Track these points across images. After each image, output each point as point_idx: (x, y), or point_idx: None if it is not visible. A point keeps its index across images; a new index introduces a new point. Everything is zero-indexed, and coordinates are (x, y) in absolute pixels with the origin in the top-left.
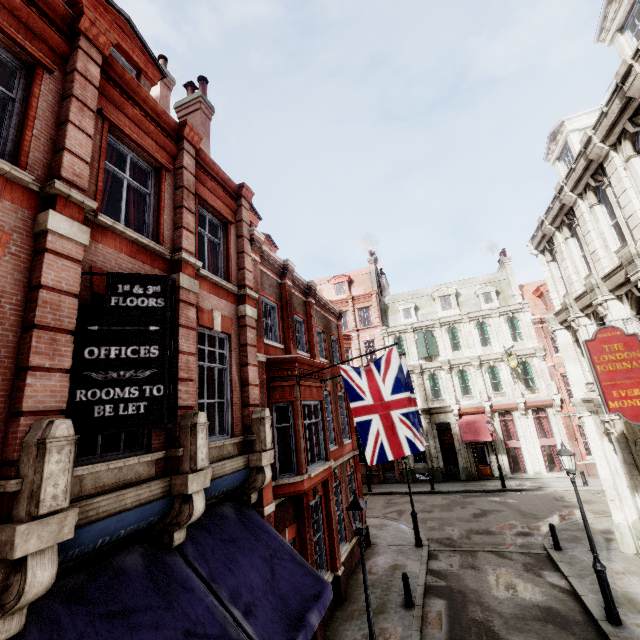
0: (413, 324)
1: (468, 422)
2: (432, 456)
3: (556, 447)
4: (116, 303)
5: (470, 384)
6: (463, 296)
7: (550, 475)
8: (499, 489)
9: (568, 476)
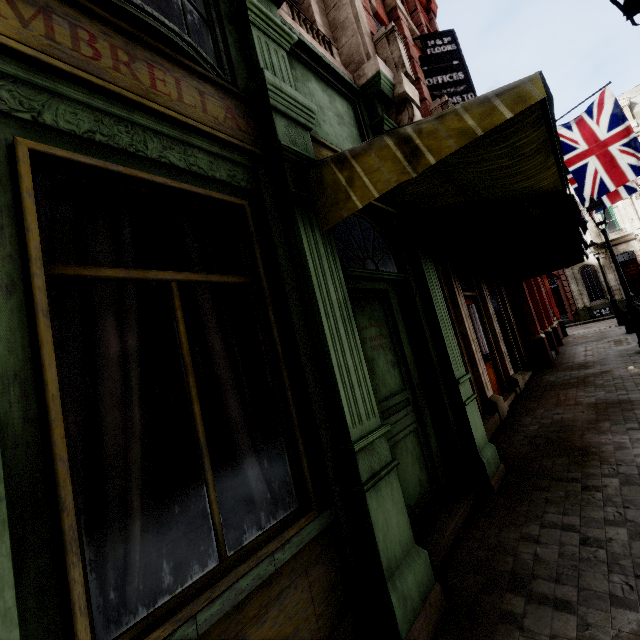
0: None
1: None
2: (612, 289)
3: None
4: (430, 53)
5: None
6: (639, 105)
7: None
8: None
9: None
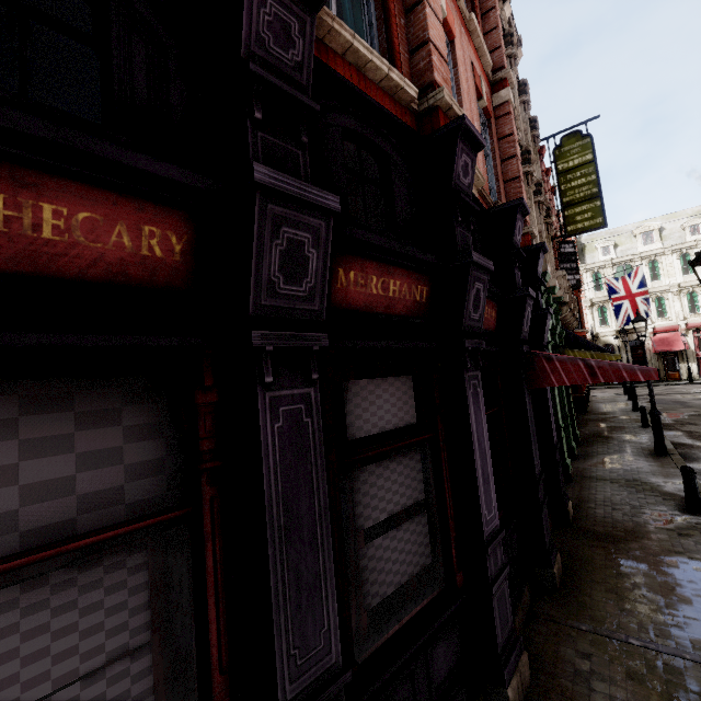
0: (612, 260)
1: (661, 338)
2: None
3: None
4: (562, 251)
5: (666, 308)
6: (667, 230)
7: None
8: (686, 383)
9: None
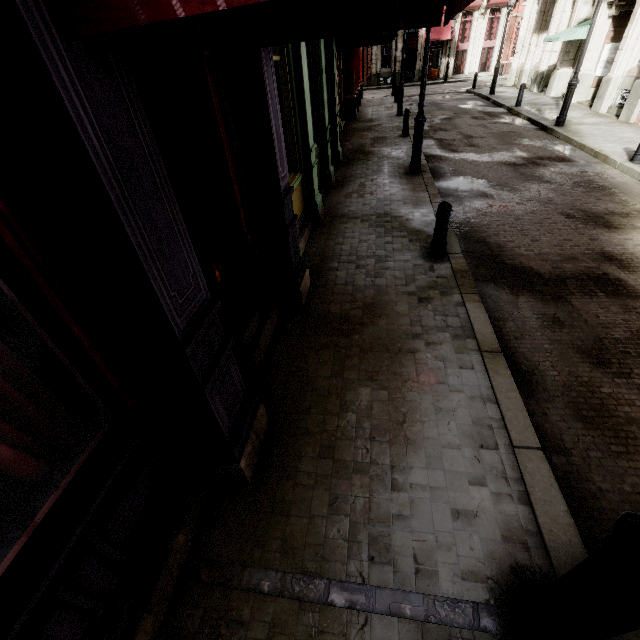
0: None
1: None
2: (397, 60)
3: (493, 50)
4: None
5: None
6: None
7: (479, 75)
8: (442, 82)
9: (491, 75)
